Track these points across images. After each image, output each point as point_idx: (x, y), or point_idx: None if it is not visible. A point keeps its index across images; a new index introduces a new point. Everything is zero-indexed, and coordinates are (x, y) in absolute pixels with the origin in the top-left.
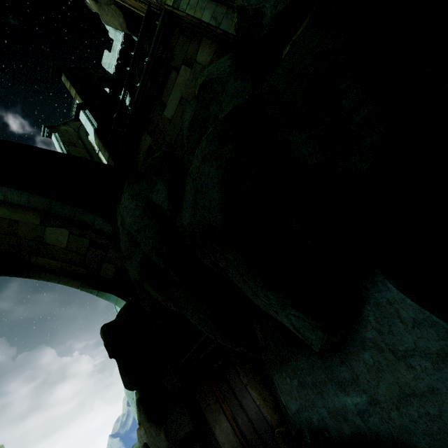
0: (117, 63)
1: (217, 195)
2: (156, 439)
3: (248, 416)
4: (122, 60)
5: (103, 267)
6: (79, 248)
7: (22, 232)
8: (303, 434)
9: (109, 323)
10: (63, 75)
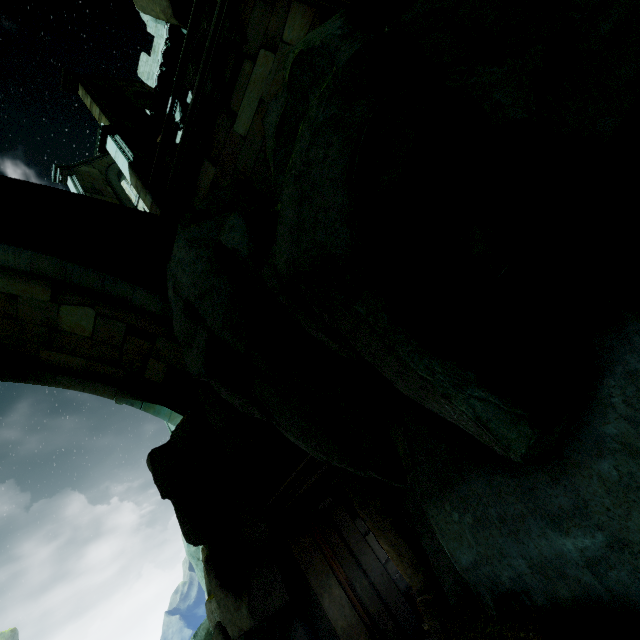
0: (161, 71)
1: (340, 197)
2: (235, 616)
3: (369, 579)
4: (168, 67)
5: (149, 365)
6: (111, 337)
7: (24, 313)
8: (482, 602)
9: (160, 448)
10: (80, 88)
